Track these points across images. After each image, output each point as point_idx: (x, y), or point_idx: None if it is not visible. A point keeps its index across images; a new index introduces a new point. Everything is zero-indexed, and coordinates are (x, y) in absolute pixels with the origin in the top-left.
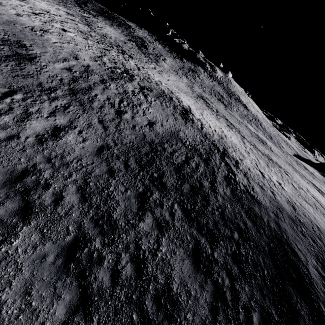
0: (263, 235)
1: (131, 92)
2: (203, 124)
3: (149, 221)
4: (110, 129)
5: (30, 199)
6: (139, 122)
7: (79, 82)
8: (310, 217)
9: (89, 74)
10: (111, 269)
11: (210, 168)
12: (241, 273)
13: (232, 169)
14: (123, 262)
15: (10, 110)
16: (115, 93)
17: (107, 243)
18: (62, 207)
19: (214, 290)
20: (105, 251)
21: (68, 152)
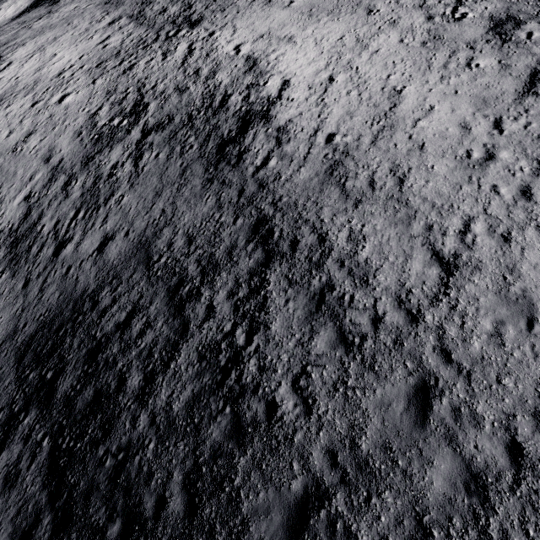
0: None
1: (108, 173)
2: (289, 137)
3: None
4: (33, 294)
5: None
6: (83, 253)
7: (31, 215)
8: None
9: (52, 183)
10: None
11: (176, 328)
12: None
13: (265, 307)
14: None
15: None
16: (75, 199)
17: None
18: None
19: None
20: None
21: None
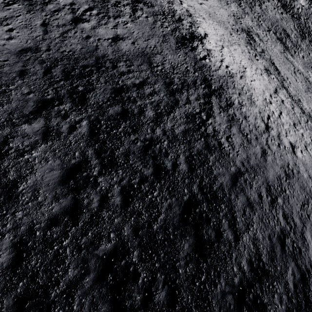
0: (194, 184)
1: (114, 2)
2: (212, 56)
3: (36, 126)
4: (53, 34)
5: None
6: (99, 34)
7: None
8: (311, 194)
9: None
10: None
11: (172, 100)
12: (122, 206)
13: (212, 110)
14: None
15: None
16: None
17: None
18: None
19: (69, 206)
20: None
21: None
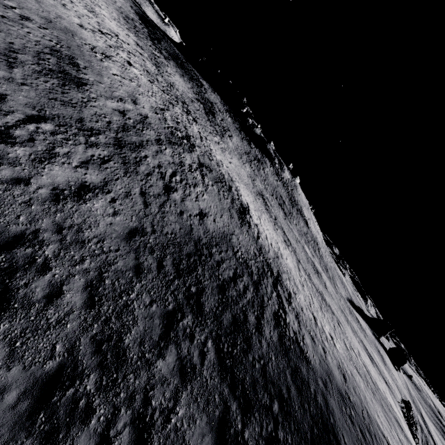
0: (307, 413)
1: (188, 166)
2: (260, 232)
3: (170, 360)
4: (152, 207)
5: (12, 285)
6: (189, 209)
7: (130, 133)
8: (360, 395)
9: (144, 127)
10: (99, 434)
11: (259, 297)
12: None
13: (284, 305)
14: (120, 425)
15: (30, 142)
16: (169, 161)
17: (105, 385)
18: (56, 310)
19: None
20: (99, 398)
21: (89, 224)
